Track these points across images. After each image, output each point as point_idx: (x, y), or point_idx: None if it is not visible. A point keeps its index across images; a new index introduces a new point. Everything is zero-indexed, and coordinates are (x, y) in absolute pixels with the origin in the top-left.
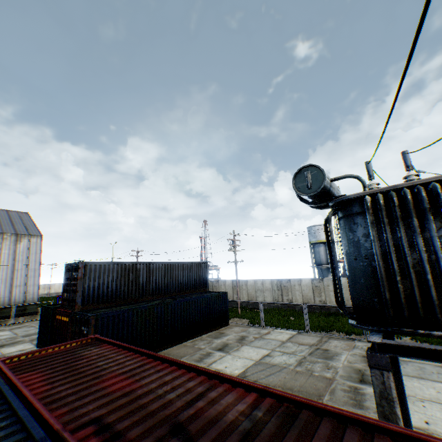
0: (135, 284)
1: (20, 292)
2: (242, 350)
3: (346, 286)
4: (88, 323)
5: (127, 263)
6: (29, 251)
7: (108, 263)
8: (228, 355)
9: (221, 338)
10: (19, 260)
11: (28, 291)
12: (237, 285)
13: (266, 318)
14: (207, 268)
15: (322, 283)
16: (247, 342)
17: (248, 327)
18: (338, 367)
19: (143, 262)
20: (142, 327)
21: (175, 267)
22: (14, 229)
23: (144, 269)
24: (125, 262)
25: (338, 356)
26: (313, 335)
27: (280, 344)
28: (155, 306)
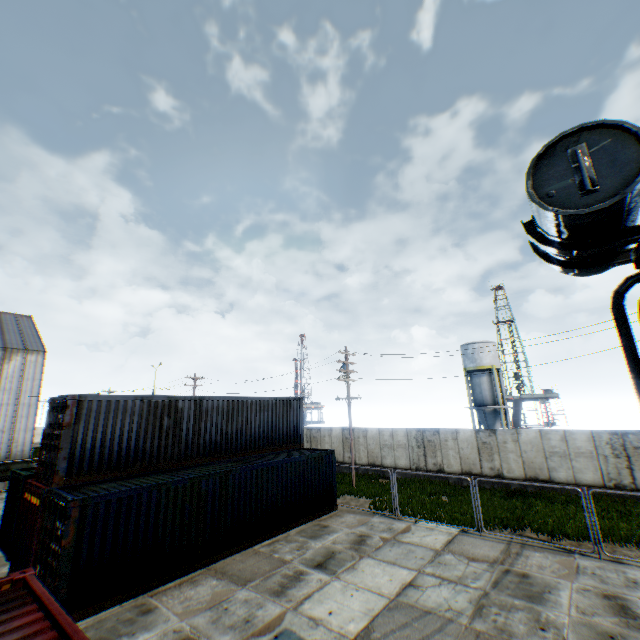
0: (172, 435)
1: (2, 441)
2: (361, 569)
3: (537, 444)
4: (67, 515)
5: (160, 398)
6: (22, 375)
7: (124, 398)
8: (334, 580)
9: (322, 537)
10: (5, 388)
11: (15, 440)
12: (351, 438)
13: (400, 496)
14: (301, 409)
15: (495, 438)
16: (370, 549)
17: (370, 515)
18: (563, 626)
19: (189, 397)
20: (176, 520)
21: (247, 406)
22: (3, 340)
23: (191, 409)
24: (156, 397)
25: (552, 592)
26: (491, 539)
27: (431, 558)
28: (202, 478)
